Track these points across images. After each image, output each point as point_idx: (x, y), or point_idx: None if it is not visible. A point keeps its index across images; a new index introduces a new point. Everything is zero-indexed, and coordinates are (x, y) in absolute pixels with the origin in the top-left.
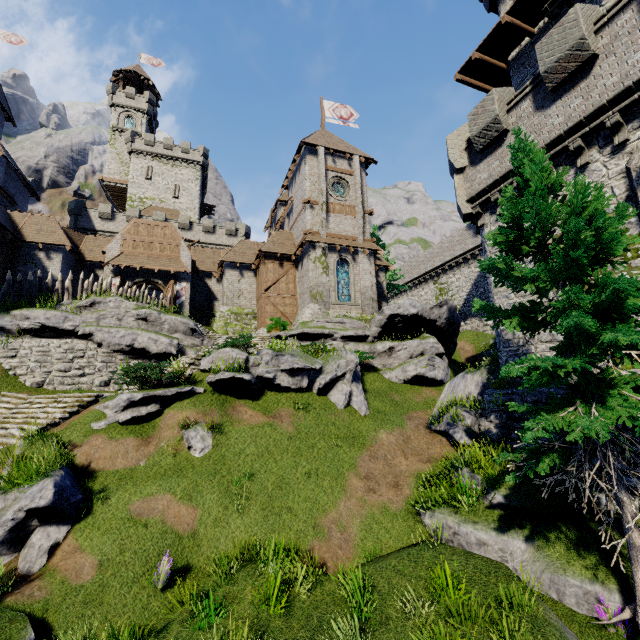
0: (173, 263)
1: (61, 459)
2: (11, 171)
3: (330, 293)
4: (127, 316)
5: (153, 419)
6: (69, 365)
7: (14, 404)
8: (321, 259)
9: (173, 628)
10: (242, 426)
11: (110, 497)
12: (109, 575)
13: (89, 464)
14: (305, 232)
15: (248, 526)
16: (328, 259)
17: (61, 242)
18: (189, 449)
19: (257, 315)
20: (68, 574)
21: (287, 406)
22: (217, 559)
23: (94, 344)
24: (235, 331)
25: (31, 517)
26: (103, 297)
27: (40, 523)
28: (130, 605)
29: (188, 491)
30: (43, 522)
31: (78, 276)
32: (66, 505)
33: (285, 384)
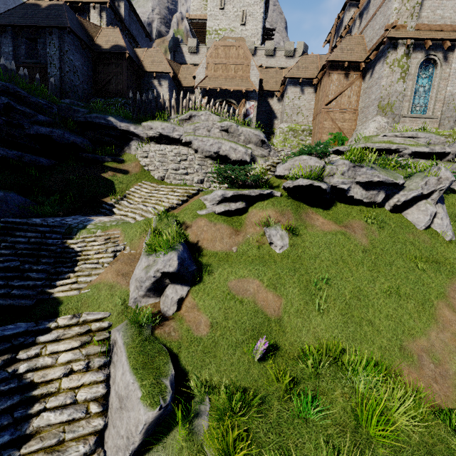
0: (244, 83)
1: (179, 235)
2: (132, 14)
3: (403, 104)
4: (214, 128)
5: (240, 214)
6: (178, 166)
7: (149, 190)
8: (401, 61)
9: (273, 403)
10: (315, 232)
11: (213, 271)
12: (218, 335)
13: (197, 242)
14: (387, 27)
15: (328, 326)
16: (410, 61)
17: (166, 70)
18: (270, 244)
19: (312, 132)
20: (191, 324)
21: (358, 219)
22: (300, 346)
23: (192, 150)
24: (291, 146)
25: (165, 277)
26: (197, 111)
27: (170, 282)
28: (235, 365)
29: (273, 281)
30: (172, 281)
31: (178, 100)
32: (186, 272)
33: (358, 197)
